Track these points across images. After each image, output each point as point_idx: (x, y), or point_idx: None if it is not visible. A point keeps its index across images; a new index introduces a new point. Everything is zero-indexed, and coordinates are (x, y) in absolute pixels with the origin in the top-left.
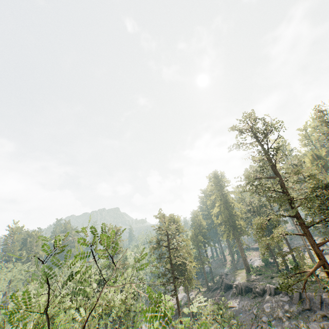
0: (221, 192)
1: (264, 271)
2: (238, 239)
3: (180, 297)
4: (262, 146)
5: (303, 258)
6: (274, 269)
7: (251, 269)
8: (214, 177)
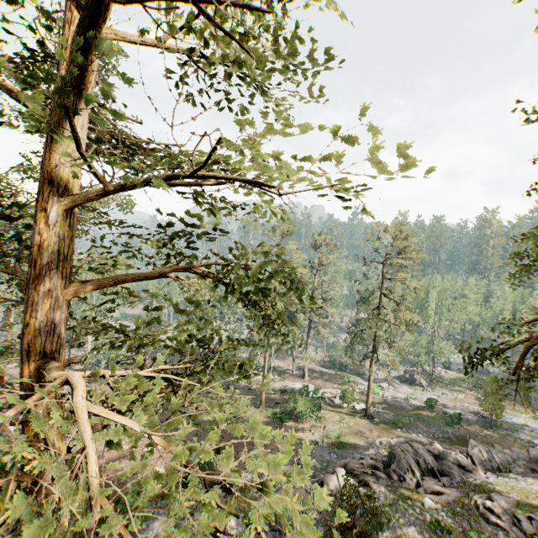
0: None
1: None
2: None
3: (512, 420)
4: None
5: None
6: None
7: None
8: None
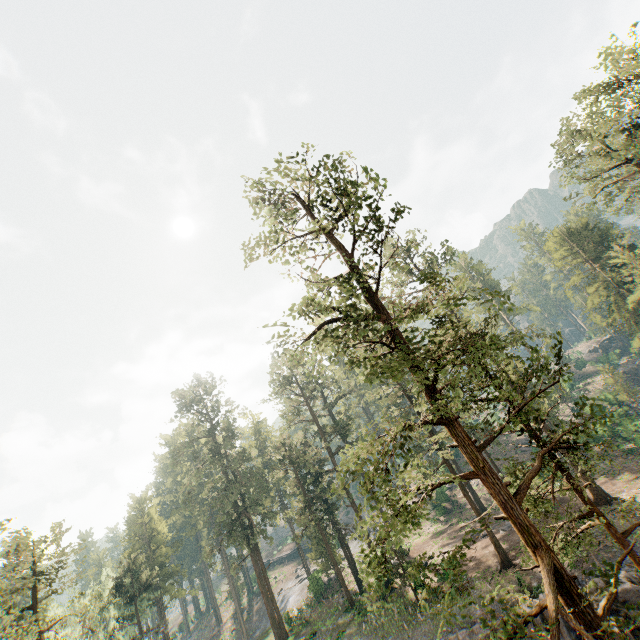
0: (214, 425)
1: (318, 619)
2: (256, 547)
3: None
4: (337, 241)
5: (400, 551)
6: (337, 600)
7: (287, 625)
8: (196, 390)
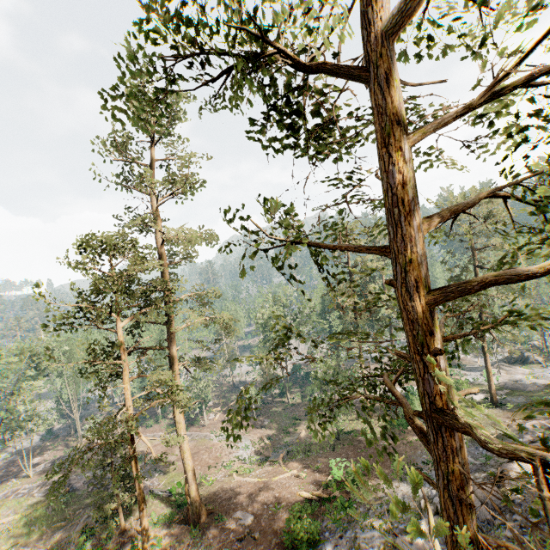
0: None
1: None
2: None
3: None
4: None
5: None
6: None
7: None
8: None
